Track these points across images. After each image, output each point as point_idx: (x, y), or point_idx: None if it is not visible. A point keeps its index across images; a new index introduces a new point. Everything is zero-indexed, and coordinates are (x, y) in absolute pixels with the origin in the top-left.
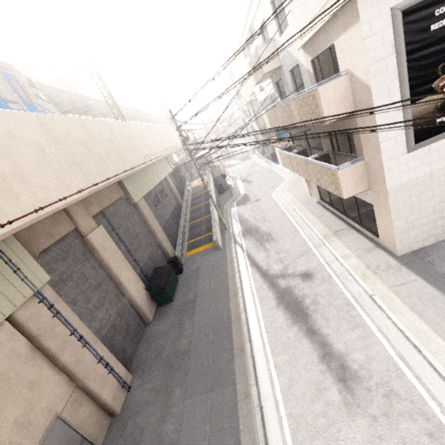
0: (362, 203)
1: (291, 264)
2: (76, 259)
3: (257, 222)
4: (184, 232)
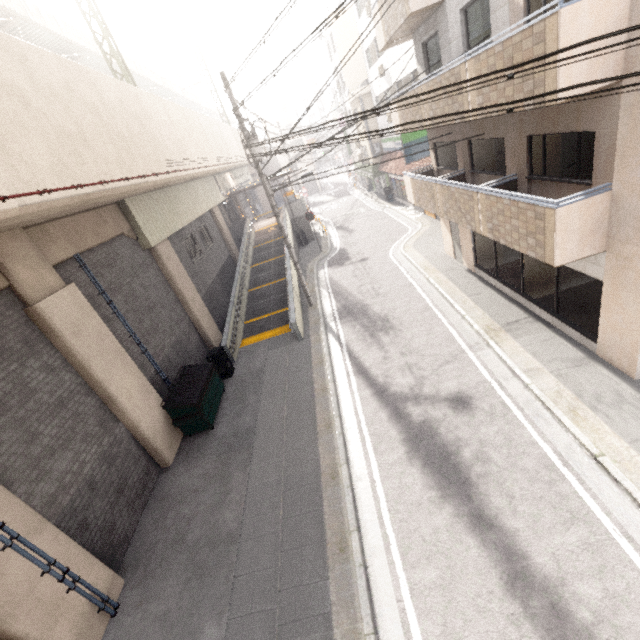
0: (572, 277)
1: (430, 377)
2: (6, 352)
3: (364, 296)
4: (239, 305)
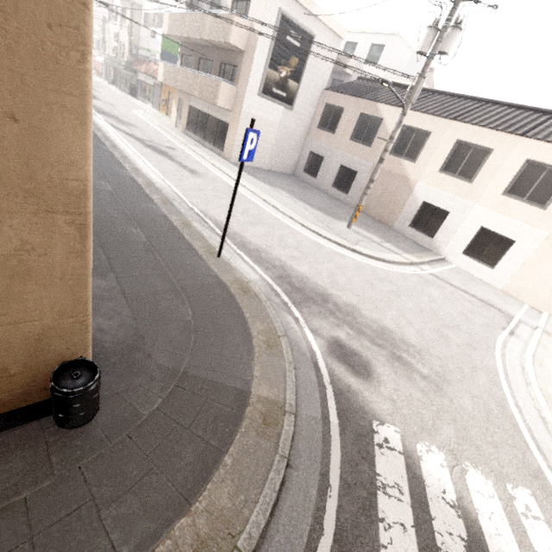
0: (222, 126)
1: (157, 141)
2: None
3: (115, 114)
4: None
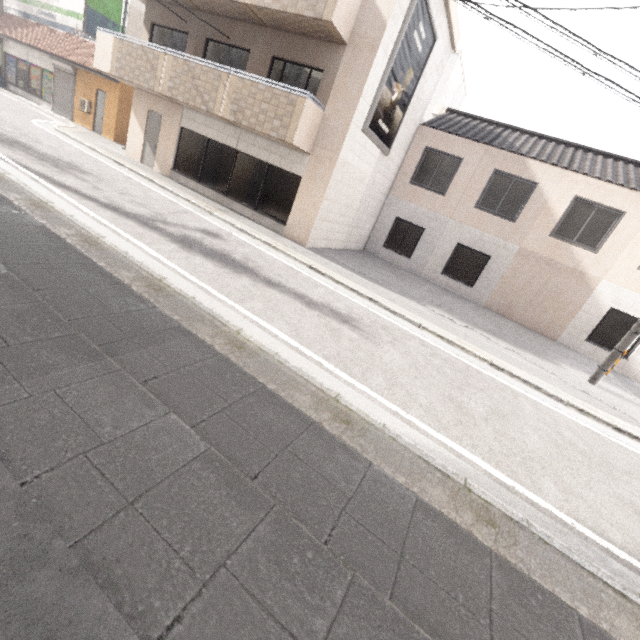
0: (278, 178)
1: (170, 215)
2: None
3: (12, 134)
4: None
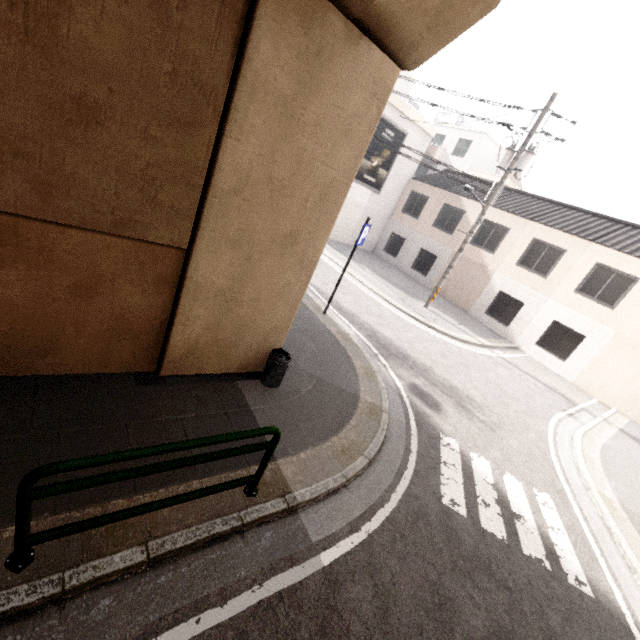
0: None
1: None
2: None
3: None
4: None
